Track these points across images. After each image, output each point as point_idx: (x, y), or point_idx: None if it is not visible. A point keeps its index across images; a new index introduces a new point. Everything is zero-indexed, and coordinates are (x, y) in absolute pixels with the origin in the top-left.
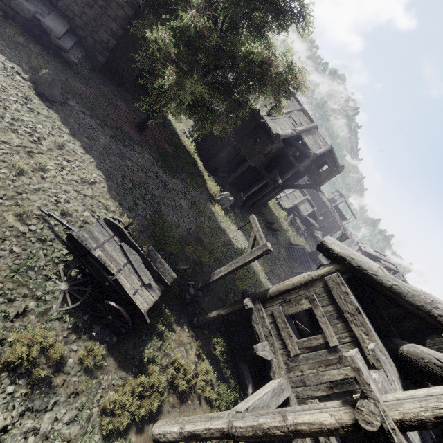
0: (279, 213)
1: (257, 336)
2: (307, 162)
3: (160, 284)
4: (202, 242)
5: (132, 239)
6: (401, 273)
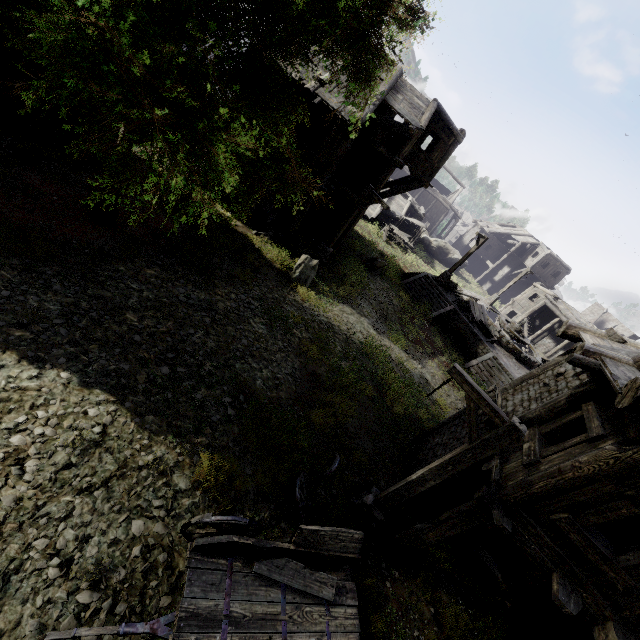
0: (368, 231)
1: (538, 565)
2: (410, 147)
3: (343, 565)
4: (320, 379)
5: (266, 542)
6: (543, 244)
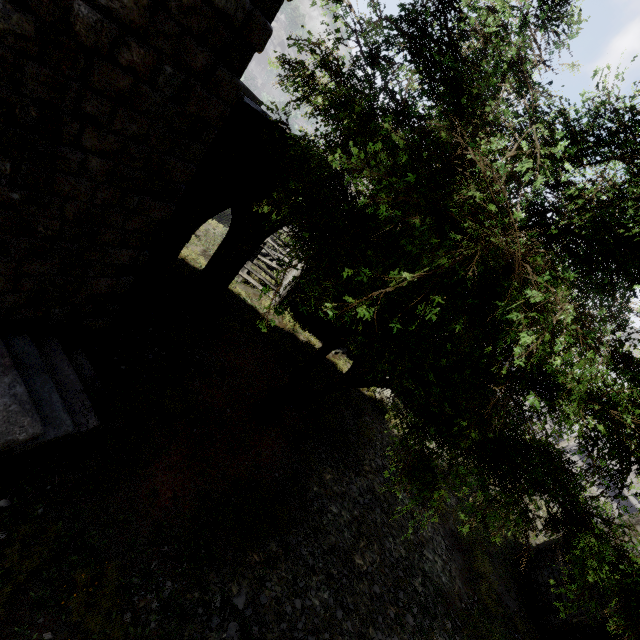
0: None
1: None
2: None
3: None
4: (456, 537)
5: None
6: None
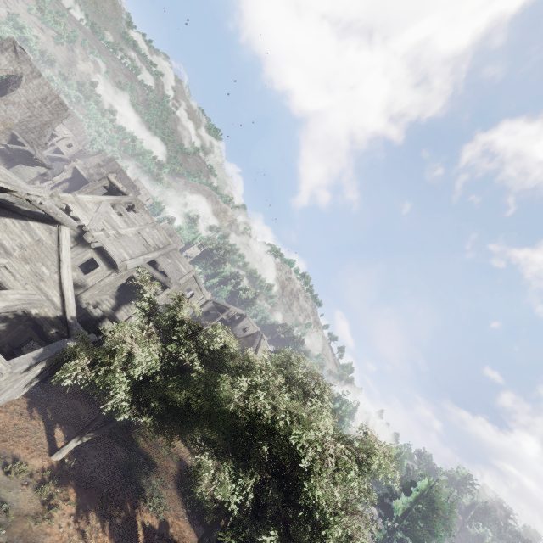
0: None
1: None
2: None
3: None
4: None
5: None
6: None
